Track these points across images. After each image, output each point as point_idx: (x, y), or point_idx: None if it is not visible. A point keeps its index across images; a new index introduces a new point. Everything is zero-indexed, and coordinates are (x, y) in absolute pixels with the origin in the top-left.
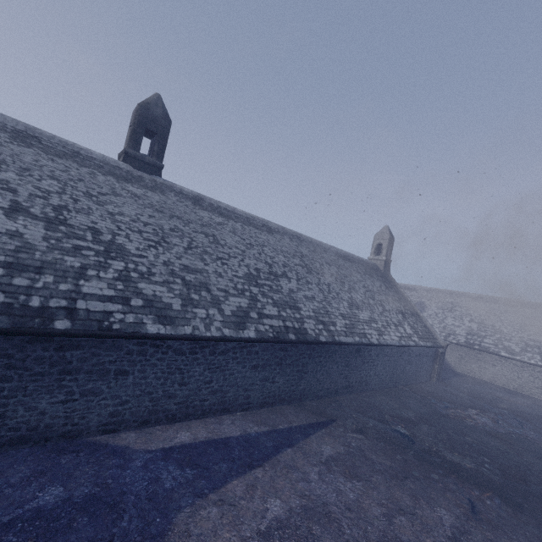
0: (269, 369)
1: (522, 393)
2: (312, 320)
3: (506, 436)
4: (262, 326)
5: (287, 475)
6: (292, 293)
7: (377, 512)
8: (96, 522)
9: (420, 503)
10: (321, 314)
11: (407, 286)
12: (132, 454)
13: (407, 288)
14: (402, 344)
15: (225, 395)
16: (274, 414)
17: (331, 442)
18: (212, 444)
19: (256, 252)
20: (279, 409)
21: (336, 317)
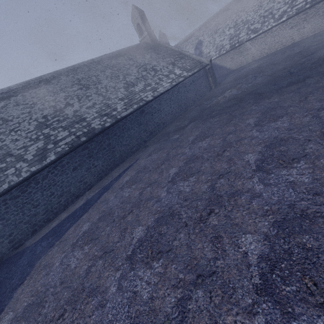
0: (86, 163)
1: (271, 53)
2: (97, 118)
3: (240, 94)
4: (59, 148)
5: (98, 207)
6: (76, 112)
7: (136, 194)
8: (2, 288)
9: (163, 173)
10: (103, 110)
11: (188, 37)
12: (27, 249)
13: (188, 38)
14: (173, 85)
15: (70, 192)
16: (106, 179)
17: (130, 173)
18: (67, 218)
19: (40, 106)
20: (110, 174)
21: (116, 103)
